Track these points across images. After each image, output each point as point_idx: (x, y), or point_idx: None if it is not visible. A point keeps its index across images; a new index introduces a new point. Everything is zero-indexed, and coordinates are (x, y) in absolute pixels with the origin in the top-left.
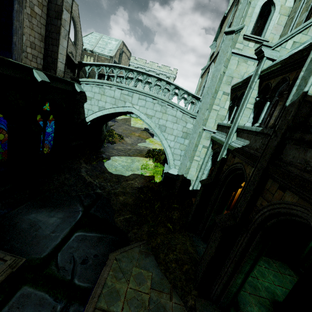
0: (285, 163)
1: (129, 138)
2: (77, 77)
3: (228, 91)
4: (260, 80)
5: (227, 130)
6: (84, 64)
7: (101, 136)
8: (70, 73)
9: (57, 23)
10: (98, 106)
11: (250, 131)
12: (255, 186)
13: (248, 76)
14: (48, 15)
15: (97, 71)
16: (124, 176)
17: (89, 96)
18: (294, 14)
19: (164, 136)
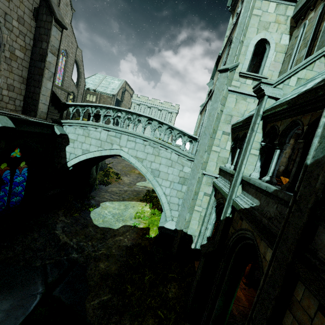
0: (324, 265)
1: (128, 176)
2: (59, 119)
3: (228, 131)
4: (263, 122)
5: (230, 177)
6: (68, 105)
7: (90, 179)
8: (57, 114)
9: (41, 65)
10: (81, 148)
11: (259, 188)
12: (277, 293)
13: (249, 115)
14: (31, 58)
15: (82, 112)
16: (112, 229)
17: (72, 139)
18: (291, 51)
19: (157, 182)
